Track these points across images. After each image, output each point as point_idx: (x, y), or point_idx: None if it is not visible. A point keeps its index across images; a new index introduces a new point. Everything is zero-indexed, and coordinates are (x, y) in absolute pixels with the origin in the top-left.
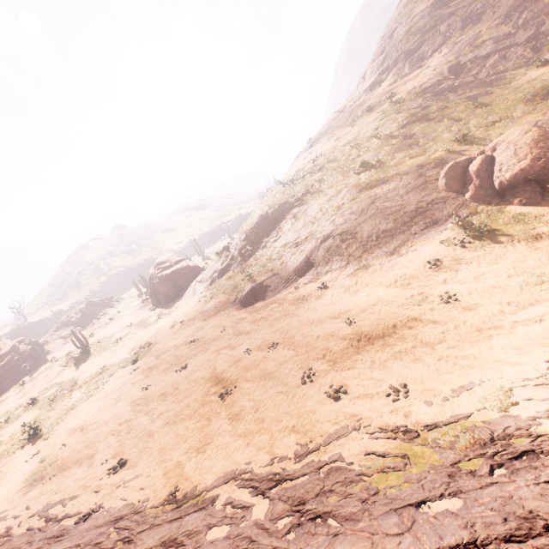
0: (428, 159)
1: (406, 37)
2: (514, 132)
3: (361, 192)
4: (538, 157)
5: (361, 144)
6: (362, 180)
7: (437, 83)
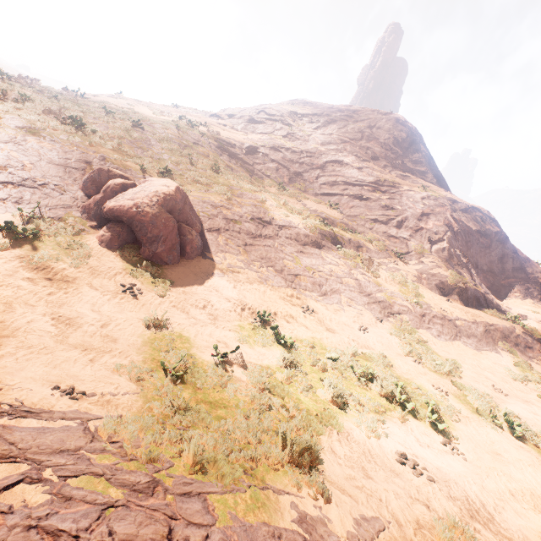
0: (120, 159)
1: (260, 110)
2: (164, 180)
3: (20, 129)
4: (140, 205)
5: (117, 116)
6: (43, 124)
7: (233, 145)
